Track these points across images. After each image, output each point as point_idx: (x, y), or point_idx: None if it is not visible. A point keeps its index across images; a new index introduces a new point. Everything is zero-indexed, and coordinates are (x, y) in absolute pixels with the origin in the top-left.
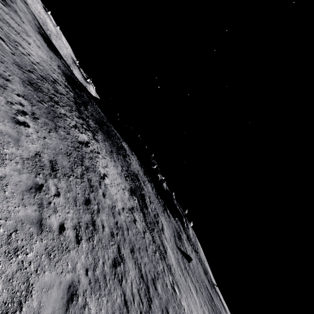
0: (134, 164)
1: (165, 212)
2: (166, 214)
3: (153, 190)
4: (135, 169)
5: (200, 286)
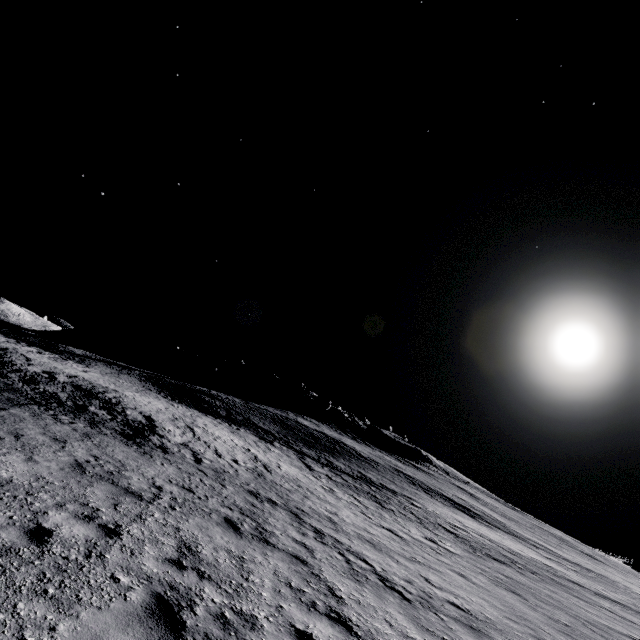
0: (357, 447)
1: (429, 474)
2: (434, 477)
3: (388, 456)
4: (374, 457)
5: (545, 534)
